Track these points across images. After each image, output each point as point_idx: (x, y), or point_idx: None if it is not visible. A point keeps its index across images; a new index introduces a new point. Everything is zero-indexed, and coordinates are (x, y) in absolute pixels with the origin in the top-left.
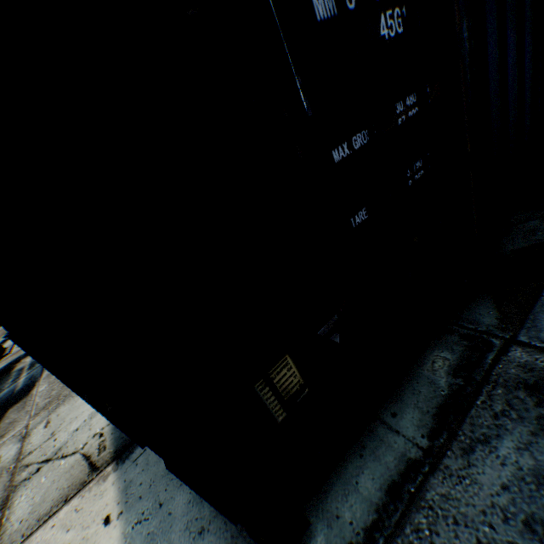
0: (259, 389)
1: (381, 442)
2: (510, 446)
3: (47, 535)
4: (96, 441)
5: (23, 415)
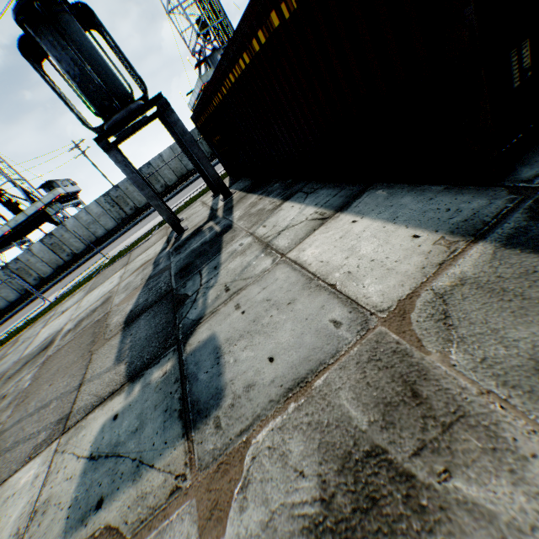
0: (511, 57)
1: None
2: None
3: (313, 238)
4: (315, 215)
5: (238, 232)
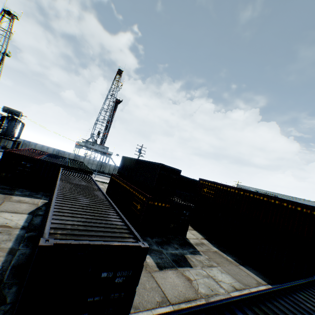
0: (3, 173)
1: (4, 184)
2: (8, 187)
3: None
4: None
5: None
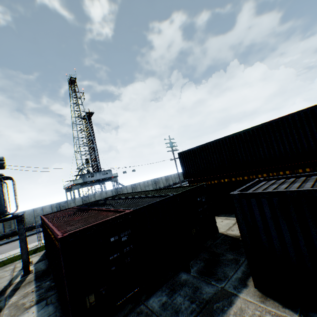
0: (86, 298)
1: None
2: None
3: None
4: None
5: None
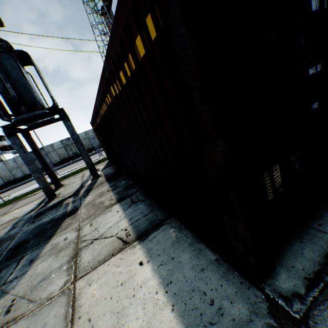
0: (265, 176)
1: (313, 236)
2: None
3: (105, 268)
4: (123, 232)
5: (75, 221)
